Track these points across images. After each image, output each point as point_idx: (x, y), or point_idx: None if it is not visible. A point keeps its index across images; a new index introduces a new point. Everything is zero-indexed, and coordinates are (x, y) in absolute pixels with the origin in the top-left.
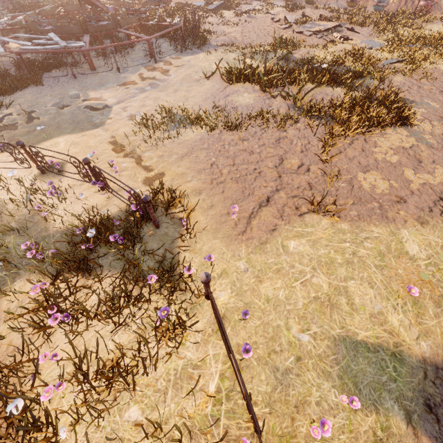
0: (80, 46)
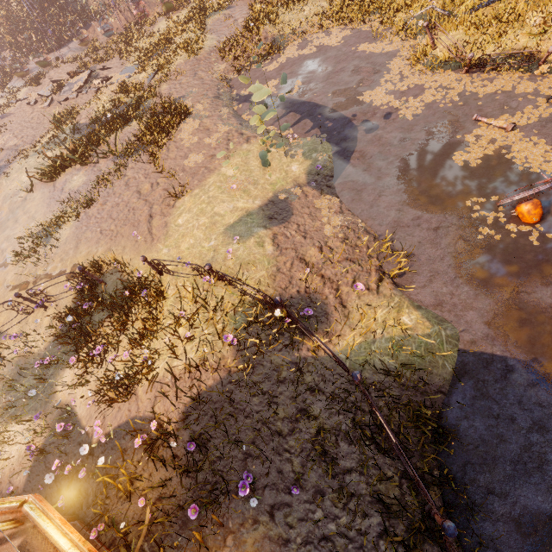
0: None
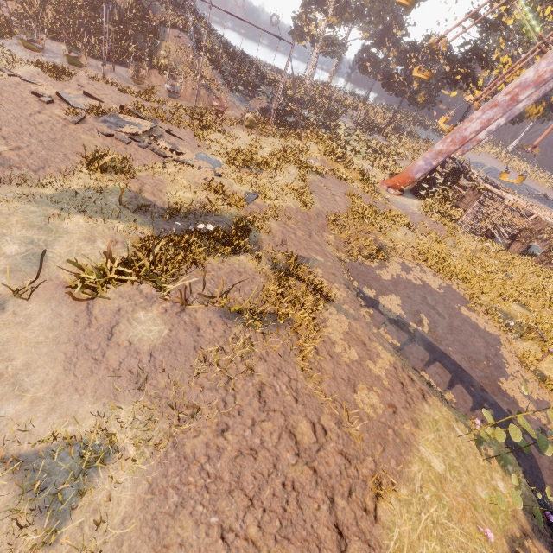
0: None
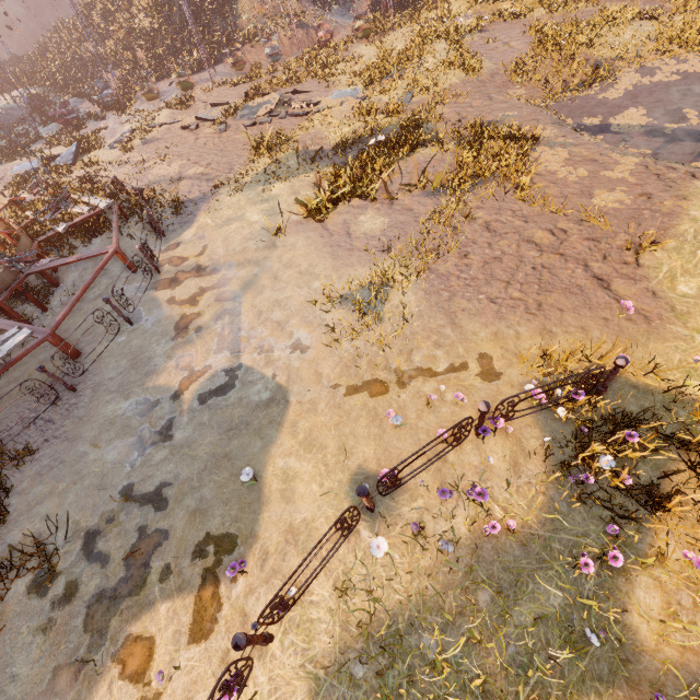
0: (26, 337)
